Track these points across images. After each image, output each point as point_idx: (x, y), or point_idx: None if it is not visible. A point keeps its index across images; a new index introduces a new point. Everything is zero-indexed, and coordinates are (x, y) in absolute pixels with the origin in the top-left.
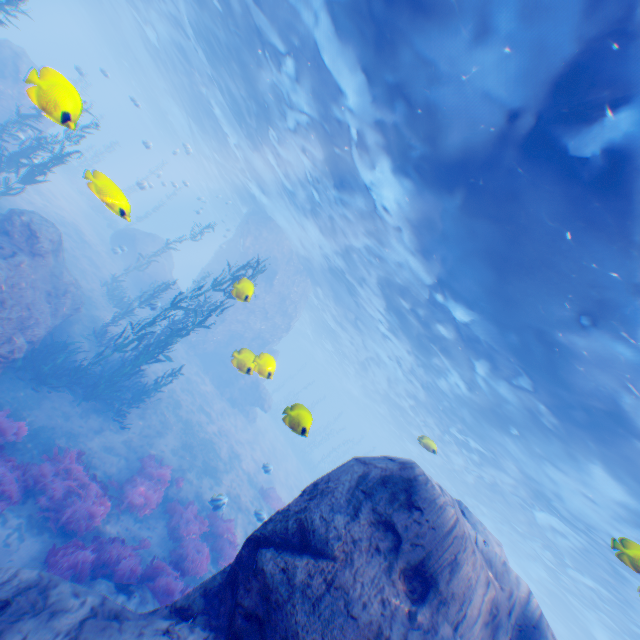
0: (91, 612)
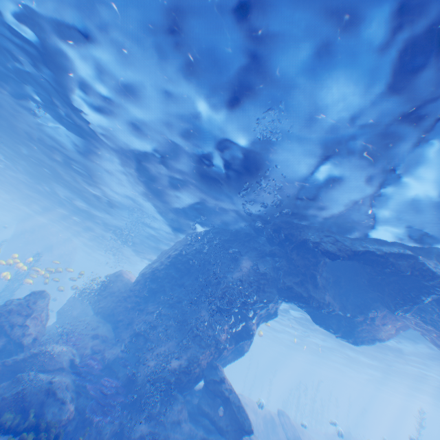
0: None
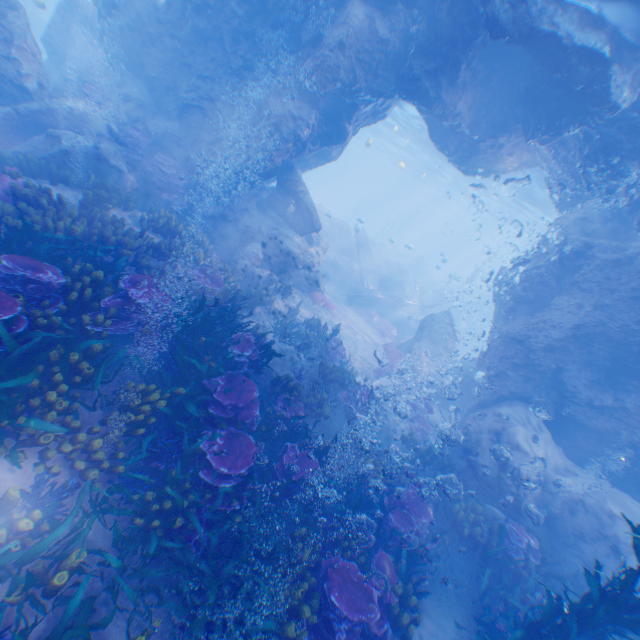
0: None
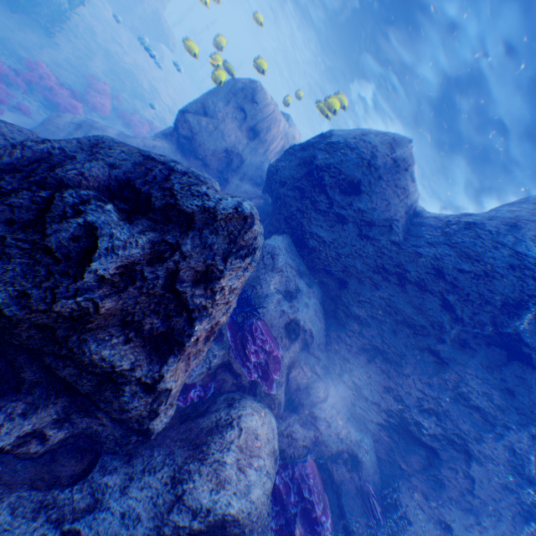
0: (118, 133)
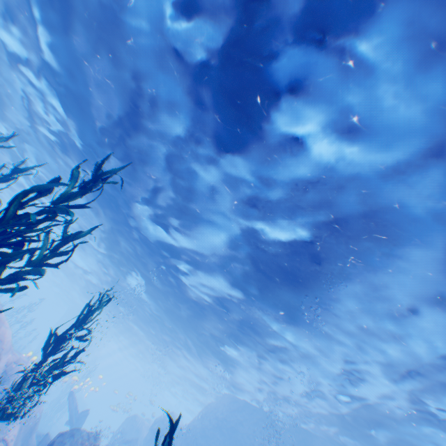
0: None
